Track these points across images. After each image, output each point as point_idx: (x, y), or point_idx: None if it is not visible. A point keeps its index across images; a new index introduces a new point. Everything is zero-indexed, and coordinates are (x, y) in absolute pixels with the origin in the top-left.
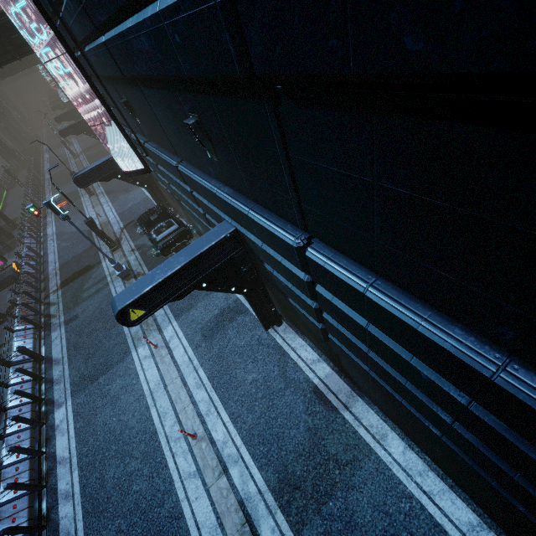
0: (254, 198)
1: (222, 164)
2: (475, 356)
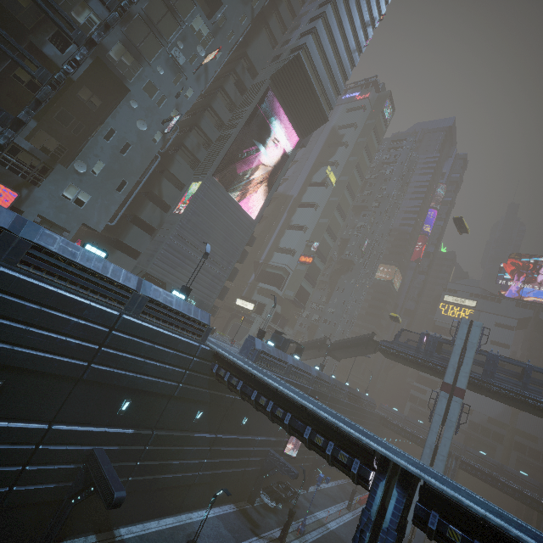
0: None
1: None
2: None
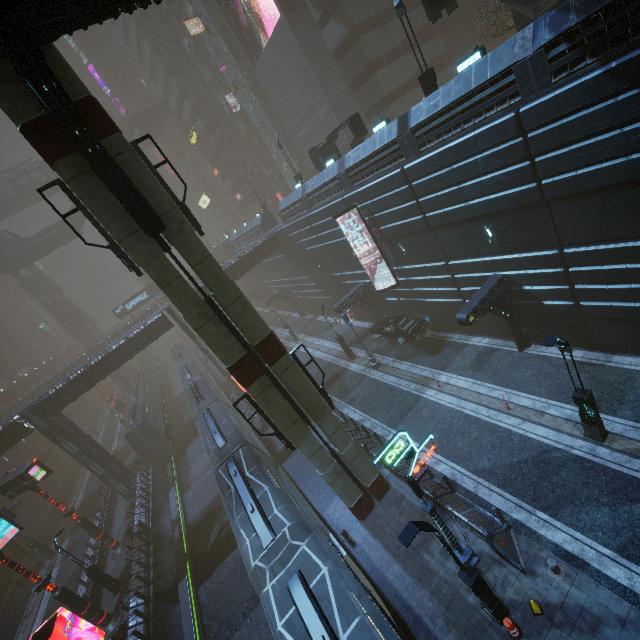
0: (523, 248)
1: (501, 242)
2: None
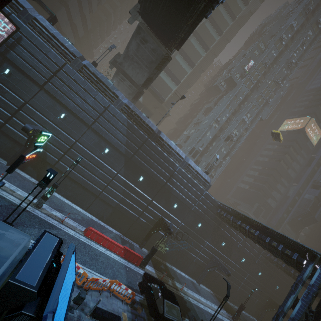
0: (66, 131)
1: (62, 122)
2: (95, 156)
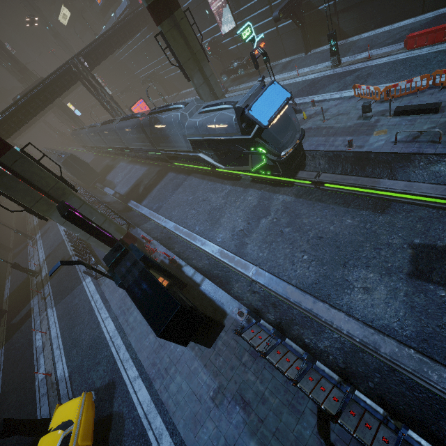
0: None
1: None
2: None
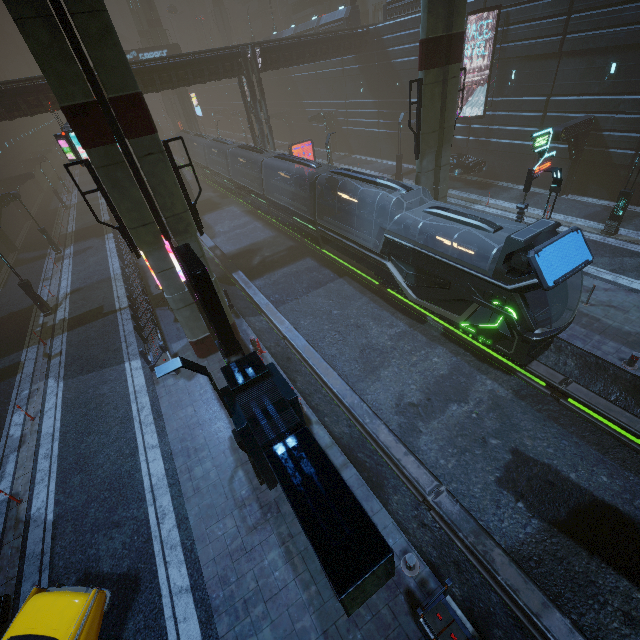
0: (631, 90)
1: (615, 81)
2: None
